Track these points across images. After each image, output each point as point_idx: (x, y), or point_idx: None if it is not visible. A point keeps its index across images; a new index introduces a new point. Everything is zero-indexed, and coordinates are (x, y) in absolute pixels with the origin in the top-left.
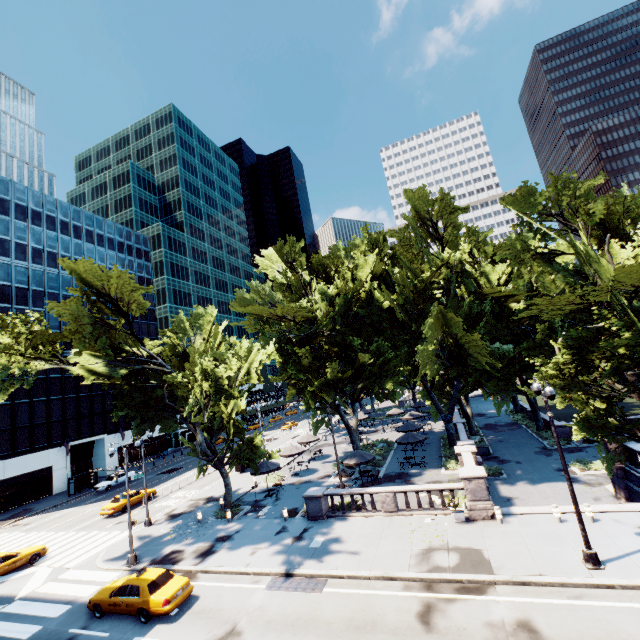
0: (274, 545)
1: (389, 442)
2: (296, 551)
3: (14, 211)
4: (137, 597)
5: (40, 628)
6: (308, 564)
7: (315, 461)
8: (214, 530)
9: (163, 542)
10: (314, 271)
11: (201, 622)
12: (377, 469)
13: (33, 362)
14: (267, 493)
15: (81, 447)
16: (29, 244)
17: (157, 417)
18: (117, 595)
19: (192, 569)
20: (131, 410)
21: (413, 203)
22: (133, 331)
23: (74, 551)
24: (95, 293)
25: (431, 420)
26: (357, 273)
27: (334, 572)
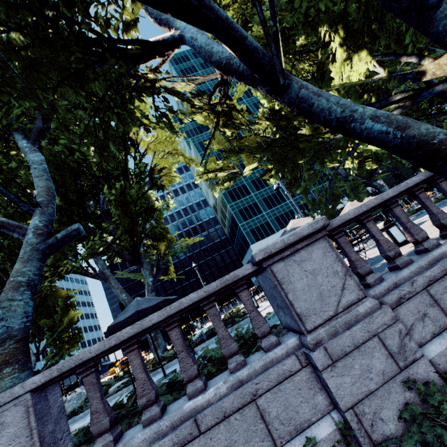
0: None
1: None
2: None
3: None
4: None
5: None
6: None
7: None
8: None
9: None
10: None
11: None
12: None
13: None
14: None
15: None
16: None
17: None
18: None
19: None
20: None
21: None
22: None
23: None
24: None
25: None
26: None
27: None
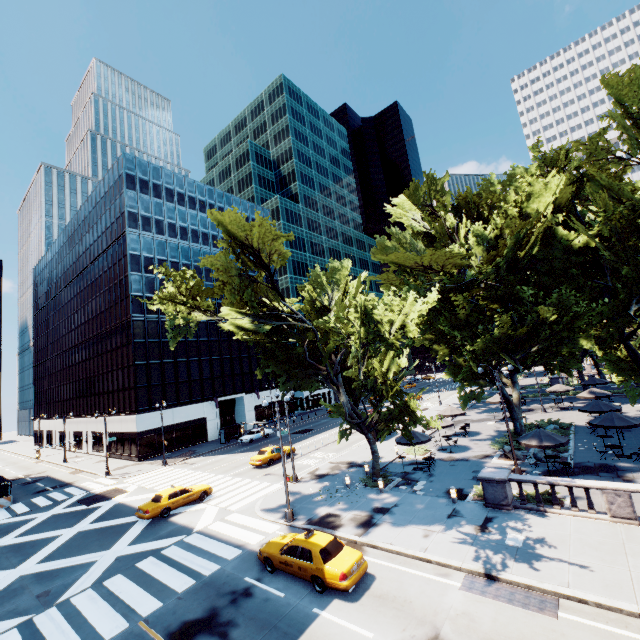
0: (451, 531)
1: (562, 424)
2: (487, 546)
3: (165, 194)
4: (309, 562)
5: (218, 568)
6: (515, 568)
7: (461, 437)
8: (367, 499)
9: (315, 502)
10: (461, 212)
11: (388, 612)
12: (561, 455)
13: (193, 313)
14: (414, 466)
15: (226, 403)
16: (177, 223)
17: (299, 375)
18: (287, 554)
19: (356, 540)
20: (274, 366)
21: (620, 93)
22: (274, 285)
23: (234, 495)
24: (239, 244)
25: (613, 402)
26: (527, 205)
27: (567, 591)
